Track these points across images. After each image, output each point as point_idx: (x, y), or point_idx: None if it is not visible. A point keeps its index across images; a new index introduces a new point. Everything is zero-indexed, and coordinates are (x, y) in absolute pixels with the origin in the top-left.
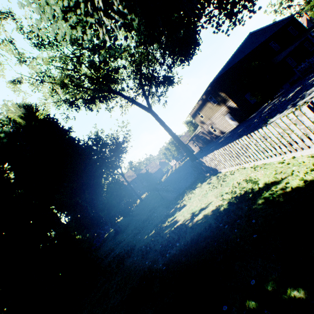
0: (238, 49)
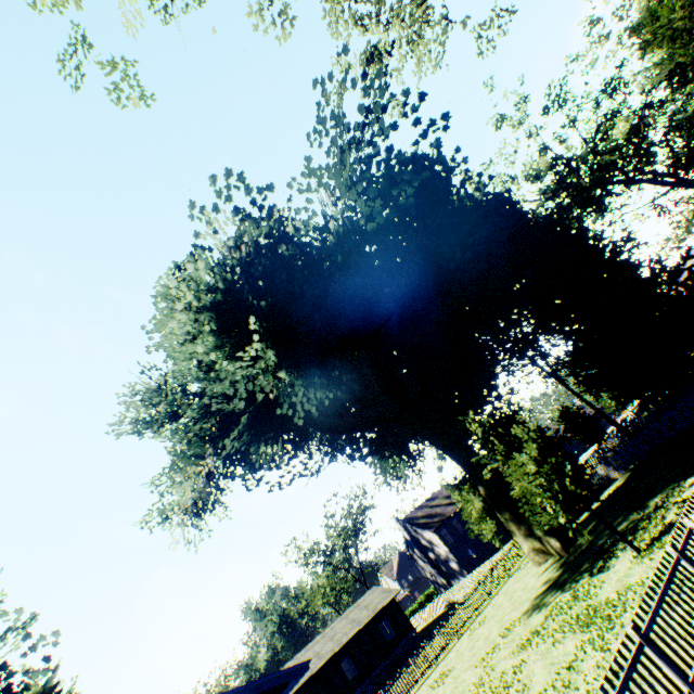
0: None
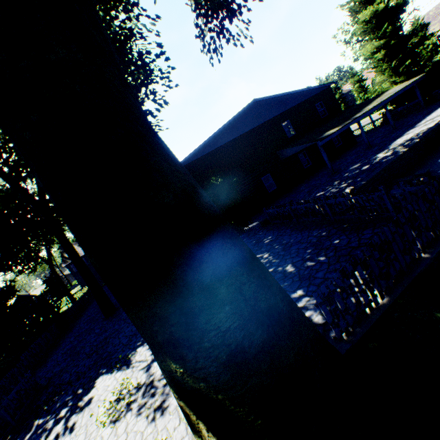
0: (230, 123)
